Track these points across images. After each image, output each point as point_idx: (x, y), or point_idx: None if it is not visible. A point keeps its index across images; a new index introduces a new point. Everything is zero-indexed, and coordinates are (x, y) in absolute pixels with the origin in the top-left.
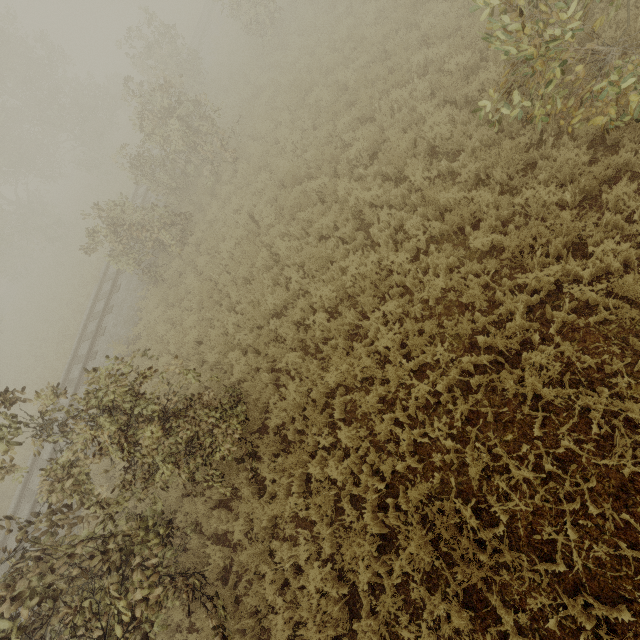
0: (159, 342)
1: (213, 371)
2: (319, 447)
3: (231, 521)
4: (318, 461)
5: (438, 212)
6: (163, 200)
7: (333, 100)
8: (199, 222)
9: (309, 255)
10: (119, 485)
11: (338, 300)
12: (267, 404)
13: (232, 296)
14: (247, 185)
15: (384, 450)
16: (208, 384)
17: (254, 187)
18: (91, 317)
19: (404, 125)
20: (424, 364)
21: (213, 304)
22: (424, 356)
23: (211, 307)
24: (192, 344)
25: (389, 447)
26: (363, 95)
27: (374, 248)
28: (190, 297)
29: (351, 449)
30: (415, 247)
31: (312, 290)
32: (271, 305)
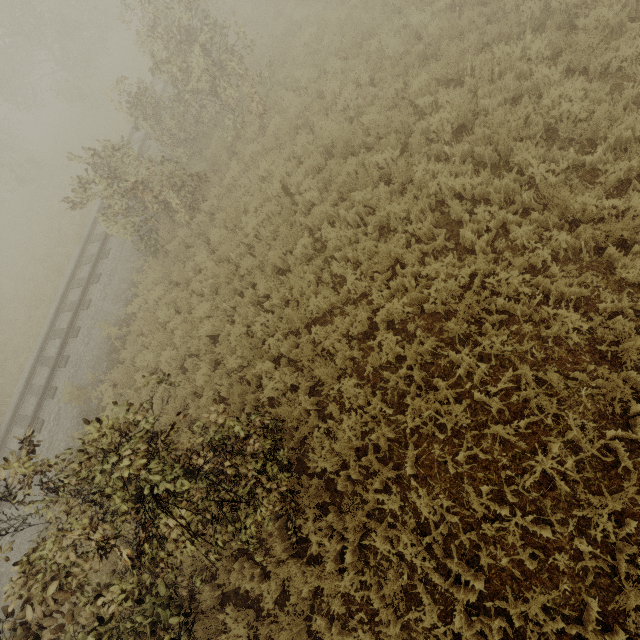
0: (161, 331)
1: (230, 377)
2: (378, 504)
3: (256, 579)
4: (382, 528)
5: (563, 220)
6: (168, 152)
7: (402, 50)
8: (213, 185)
9: (366, 250)
10: (135, 595)
11: (409, 316)
12: (306, 435)
13: (260, 288)
14: (277, 146)
15: (475, 528)
16: (225, 394)
17: (288, 150)
18: (72, 284)
19: (507, 95)
20: (535, 422)
21: (230, 292)
22: (543, 415)
23: (228, 295)
24: (204, 340)
25: (487, 529)
26: (454, 47)
27: (458, 253)
28: (200, 278)
29: (430, 520)
30: (527, 262)
31: (374, 298)
32: (313, 308)
